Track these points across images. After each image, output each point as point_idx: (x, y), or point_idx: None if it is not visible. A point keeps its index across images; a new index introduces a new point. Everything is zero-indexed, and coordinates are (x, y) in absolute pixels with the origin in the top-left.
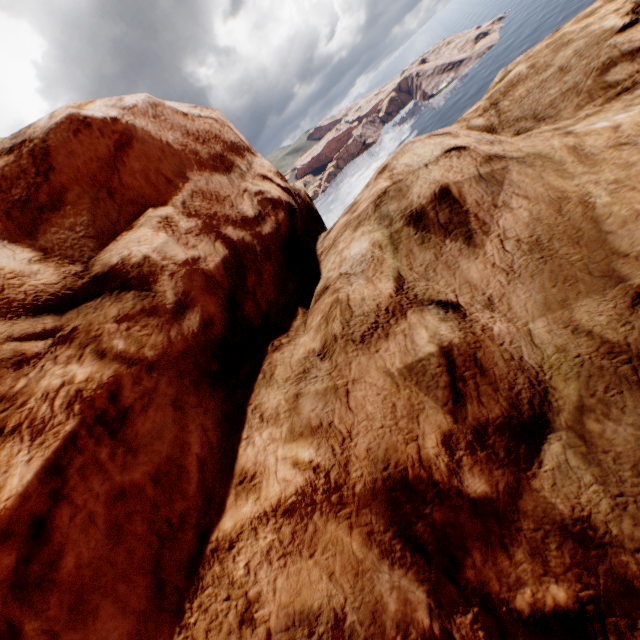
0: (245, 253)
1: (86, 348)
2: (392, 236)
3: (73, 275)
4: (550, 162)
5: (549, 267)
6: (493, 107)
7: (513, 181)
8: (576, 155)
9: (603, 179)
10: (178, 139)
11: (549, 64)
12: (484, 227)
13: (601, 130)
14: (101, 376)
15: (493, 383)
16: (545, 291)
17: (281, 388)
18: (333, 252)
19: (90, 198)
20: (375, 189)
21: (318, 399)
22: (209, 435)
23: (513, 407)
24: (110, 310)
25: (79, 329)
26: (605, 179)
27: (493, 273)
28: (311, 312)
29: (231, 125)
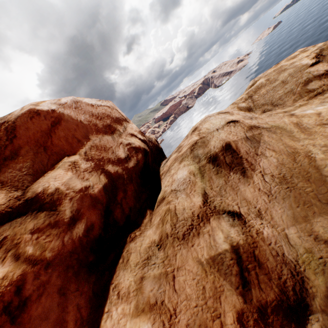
0: (117, 179)
1: (9, 252)
2: (200, 168)
3: (15, 198)
4: (285, 131)
5: (293, 194)
6: (250, 98)
7: (265, 141)
8: (299, 128)
9: (317, 143)
10: (87, 118)
11: (276, 79)
12: (251, 166)
13: (310, 114)
14: (13, 274)
15: (267, 273)
16: (293, 209)
17: (132, 271)
18: (168, 174)
19: (33, 152)
20: (191, 140)
21: (155, 281)
22: (82, 311)
23: (282, 292)
24: (29, 224)
25: (8, 238)
26: (318, 143)
27: (259, 194)
28: (154, 213)
29: (117, 108)
